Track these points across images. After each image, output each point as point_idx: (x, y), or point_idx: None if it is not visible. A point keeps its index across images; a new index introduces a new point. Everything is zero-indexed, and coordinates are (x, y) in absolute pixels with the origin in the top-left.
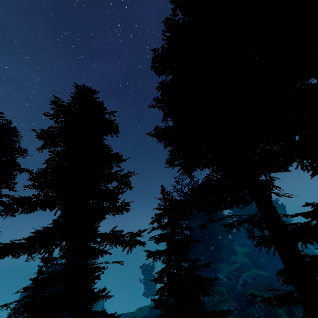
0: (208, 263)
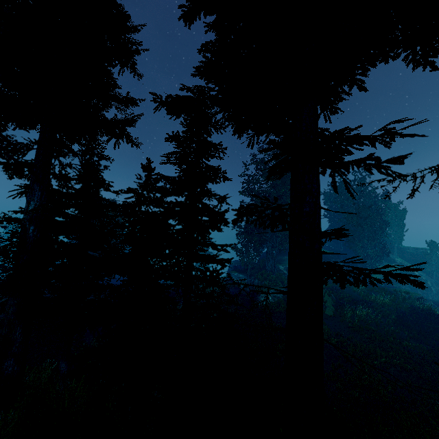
0: (227, 197)
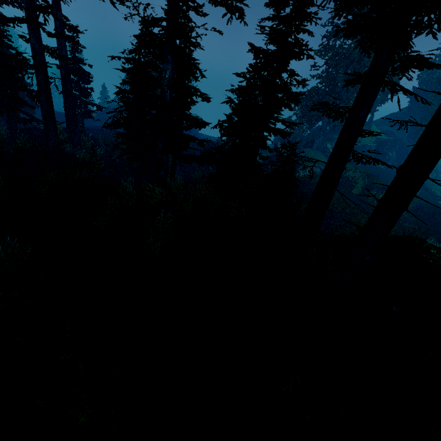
0: (306, 80)
